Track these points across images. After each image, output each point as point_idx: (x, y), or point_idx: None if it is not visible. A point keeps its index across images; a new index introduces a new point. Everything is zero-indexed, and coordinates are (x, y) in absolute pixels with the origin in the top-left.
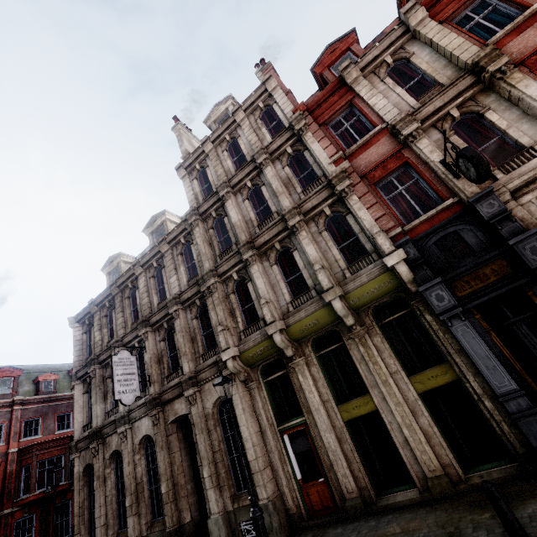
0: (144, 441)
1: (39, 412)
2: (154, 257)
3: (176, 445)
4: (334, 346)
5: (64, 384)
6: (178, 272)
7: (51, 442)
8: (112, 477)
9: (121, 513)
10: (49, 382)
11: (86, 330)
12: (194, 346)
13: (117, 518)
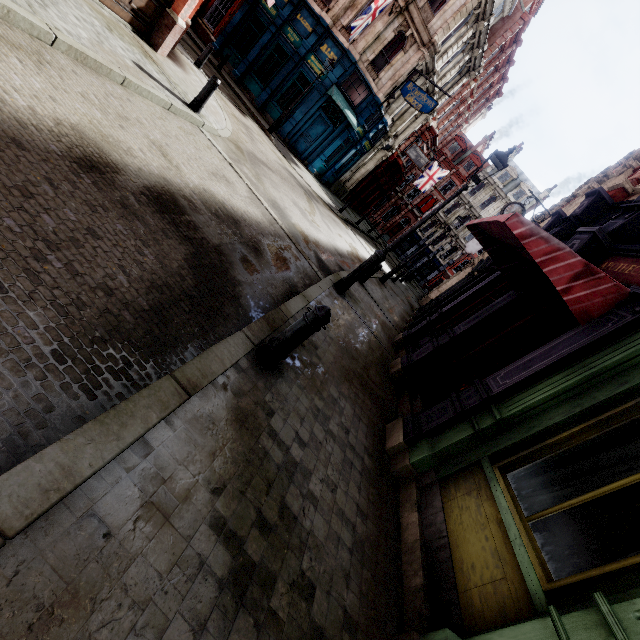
0: None
1: None
2: None
3: None
4: None
5: None
6: None
7: None
8: None
9: None
10: None
11: None
12: None
13: None
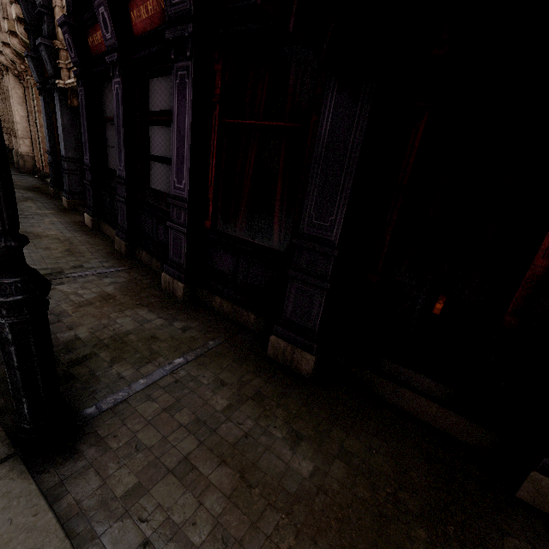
0: None
1: None
2: None
3: None
4: None
5: None
6: None
7: None
8: None
9: None
10: None
11: None
12: None
13: None
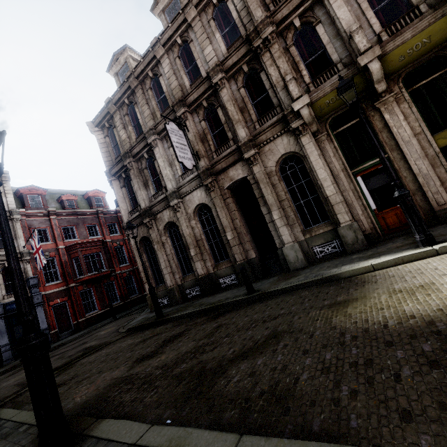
0: (197, 211)
1: (71, 222)
2: (178, 30)
3: (234, 206)
4: (436, 74)
5: (83, 205)
6: (212, 42)
7: (89, 243)
8: (169, 242)
9: (182, 265)
10: (71, 202)
11: (107, 134)
12: (244, 116)
13: (180, 269)
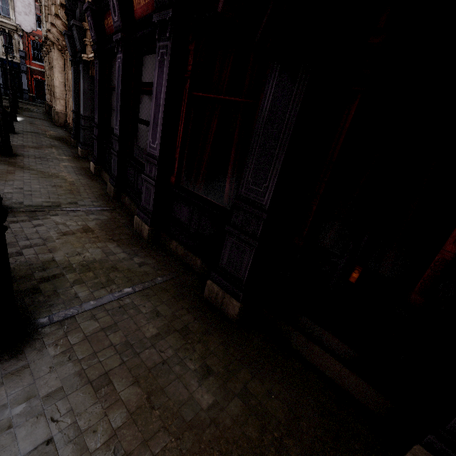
0: None
1: None
2: None
3: None
4: None
5: None
6: None
7: None
8: None
9: None
10: None
11: None
12: None
13: None
